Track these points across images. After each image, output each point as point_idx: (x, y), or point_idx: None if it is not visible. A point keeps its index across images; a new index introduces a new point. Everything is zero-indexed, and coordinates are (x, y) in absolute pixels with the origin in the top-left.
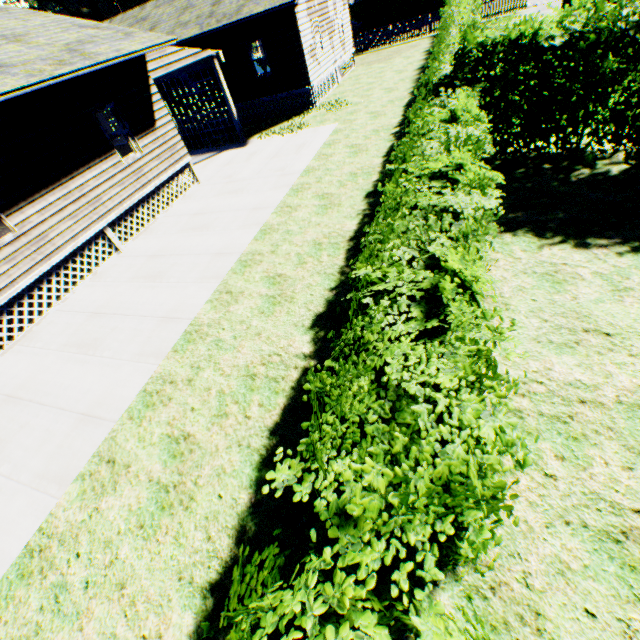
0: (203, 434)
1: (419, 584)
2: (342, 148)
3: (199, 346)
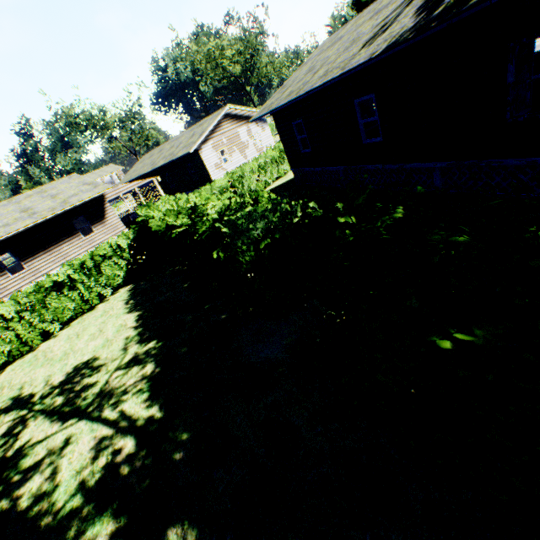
0: None
1: None
2: None
3: None
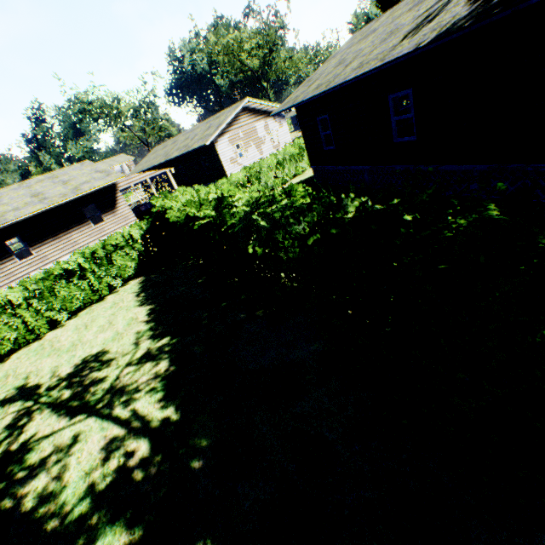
0: None
1: None
2: None
3: None
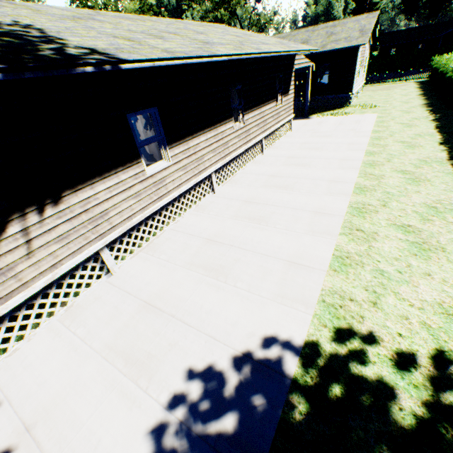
0: (420, 225)
1: None
2: (393, 124)
3: (373, 193)
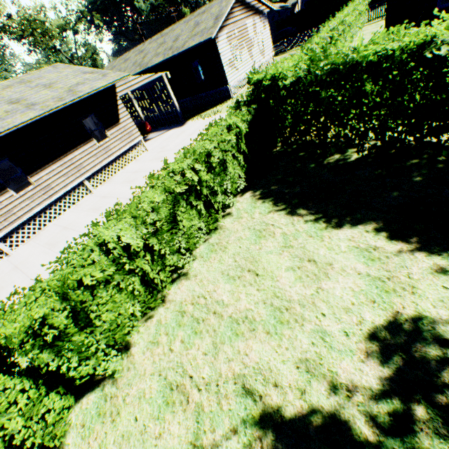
0: None
1: (89, 388)
2: None
3: None
